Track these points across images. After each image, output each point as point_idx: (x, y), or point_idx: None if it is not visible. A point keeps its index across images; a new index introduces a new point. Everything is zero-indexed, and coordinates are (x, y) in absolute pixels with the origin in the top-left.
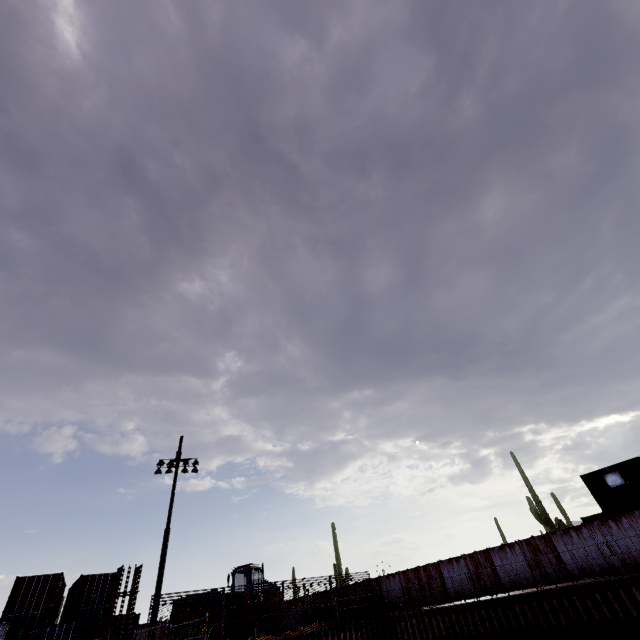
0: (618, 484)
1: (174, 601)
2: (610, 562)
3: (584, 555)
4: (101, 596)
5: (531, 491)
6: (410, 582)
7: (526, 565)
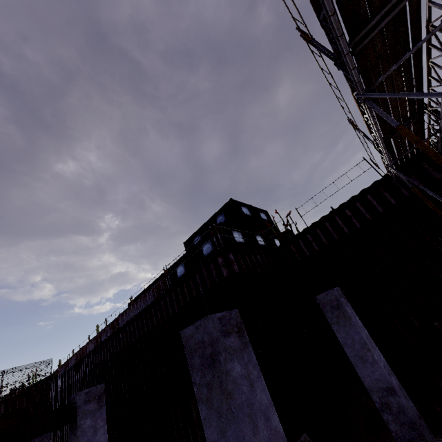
0: None
1: None
2: None
3: None
4: None
5: None
6: (77, 359)
7: None
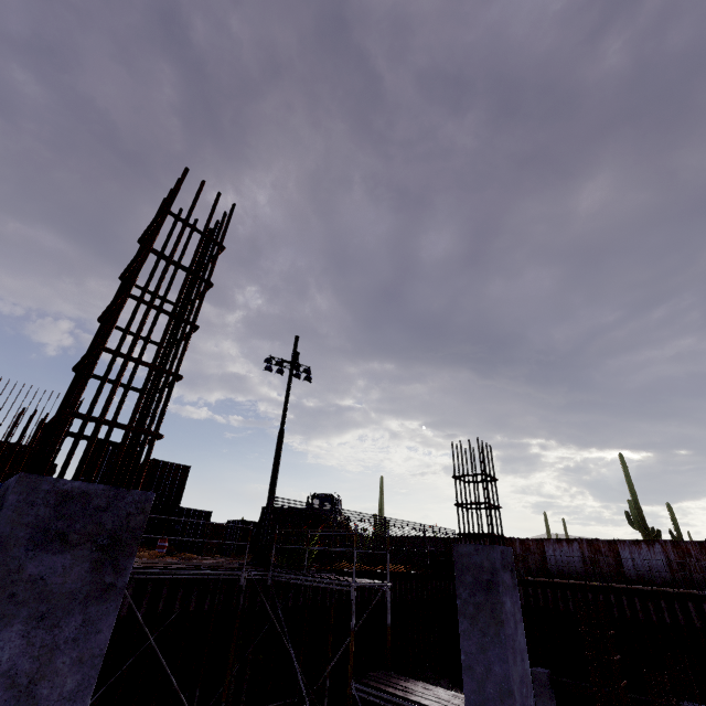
0: None
1: (263, 508)
2: None
3: None
4: (172, 485)
5: (634, 496)
6: None
7: (665, 565)
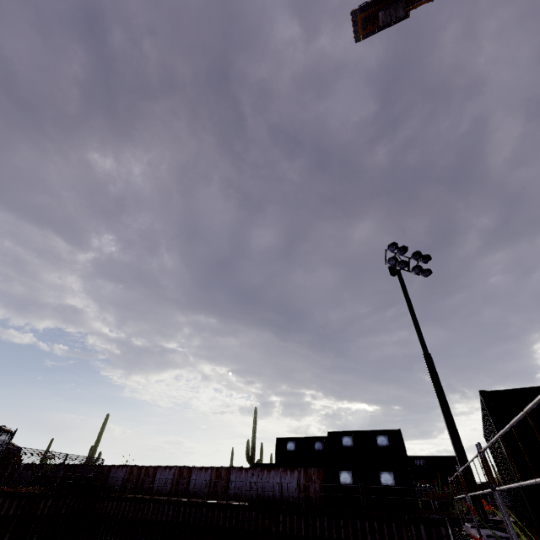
0: (291, 449)
1: None
2: (252, 494)
3: (242, 486)
4: None
5: (253, 437)
6: (132, 475)
7: (208, 483)
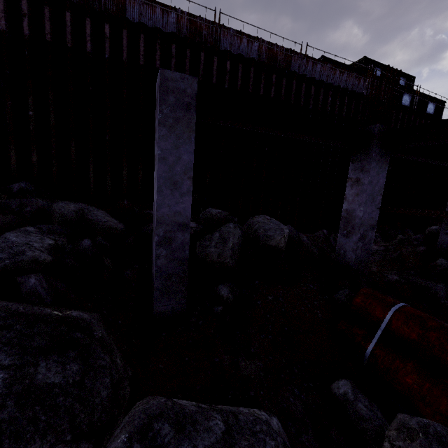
0: None
1: None
2: None
3: None
4: None
5: None
6: None
7: None
